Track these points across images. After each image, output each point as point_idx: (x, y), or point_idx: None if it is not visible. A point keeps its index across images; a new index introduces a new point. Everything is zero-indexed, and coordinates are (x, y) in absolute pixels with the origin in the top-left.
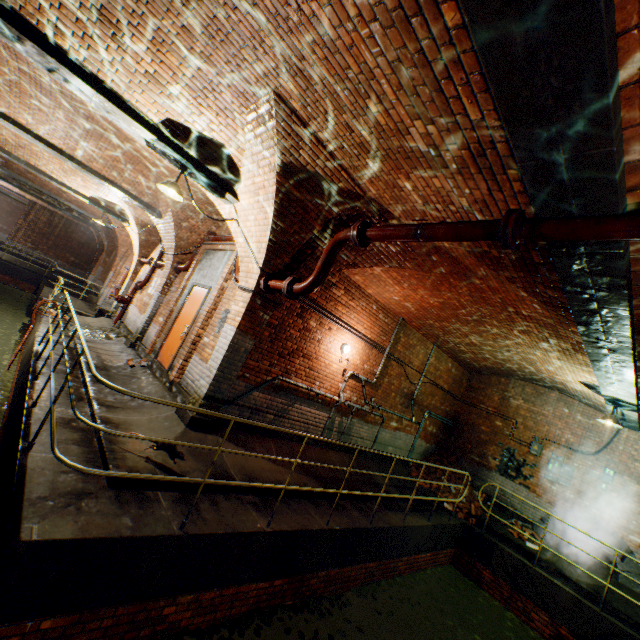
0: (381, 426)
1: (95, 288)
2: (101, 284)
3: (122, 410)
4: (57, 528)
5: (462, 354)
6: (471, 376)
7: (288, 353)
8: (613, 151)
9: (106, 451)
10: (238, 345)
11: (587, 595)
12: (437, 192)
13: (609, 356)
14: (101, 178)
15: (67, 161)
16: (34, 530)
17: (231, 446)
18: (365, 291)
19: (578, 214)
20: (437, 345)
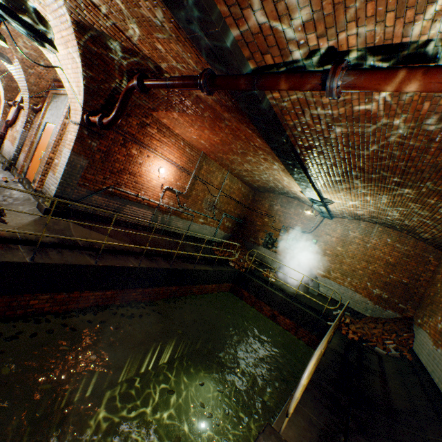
0: (192, 221)
1: None
2: None
3: None
4: None
5: (246, 178)
6: (255, 193)
7: (117, 171)
8: (220, 32)
9: None
10: (75, 163)
11: (290, 297)
12: (178, 55)
13: (294, 170)
14: None
15: None
16: None
17: (79, 227)
18: (174, 131)
19: (230, 73)
20: (230, 172)
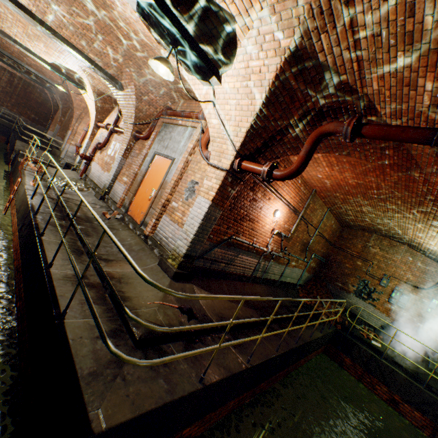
0: (287, 266)
1: (55, 142)
2: (60, 140)
3: (116, 263)
4: (117, 408)
5: (346, 216)
6: (342, 229)
7: (240, 218)
8: None
9: (122, 310)
10: (210, 215)
11: (412, 377)
12: None
13: None
14: (69, 46)
15: (36, 25)
16: (100, 417)
17: (201, 291)
18: None
19: None
20: (330, 209)
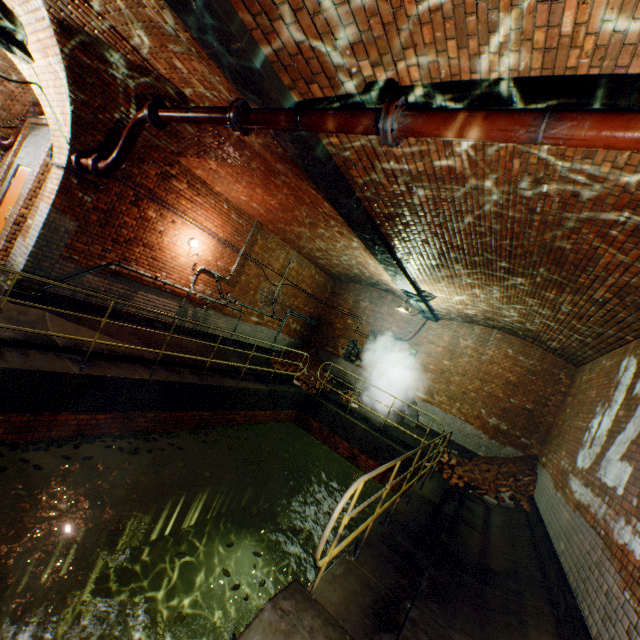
0: (240, 319)
1: None
2: None
3: None
4: None
5: (321, 261)
6: (336, 284)
7: (125, 241)
8: (244, 48)
9: None
10: (56, 224)
11: (377, 429)
12: (205, 78)
13: (376, 249)
14: None
15: None
16: None
17: (61, 320)
18: (213, 189)
19: (269, 106)
20: (298, 252)
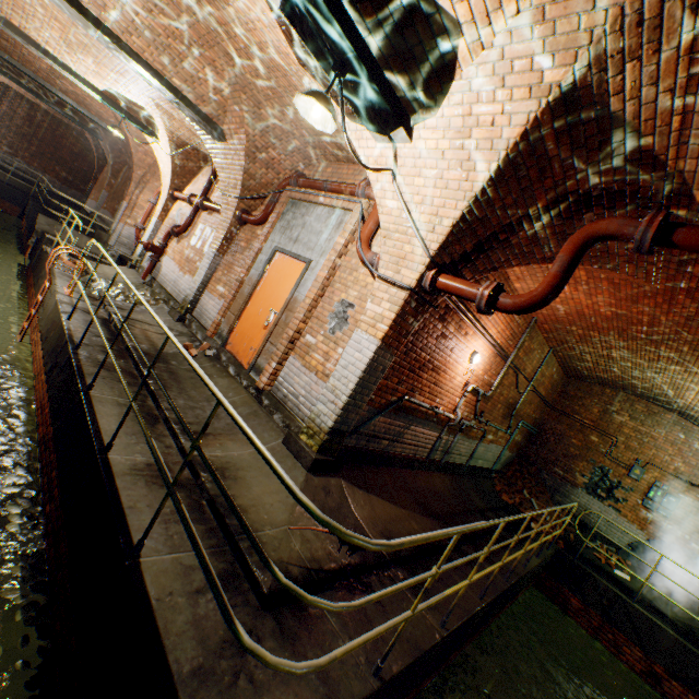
0: (481, 441)
1: (100, 219)
2: (108, 215)
3: (214, 439)
4: None
5: (578, 362)
6: (567, 381)
7: (418, 366)
8: None
9: (234, 534)
10: (377, 363)
11: (684, 634)
12: None
13: None
14: (141, 64)
15: (87, 26)
16: None
17: (354, 490)
18: (511, 284)
19: None
20: (553, 349)
